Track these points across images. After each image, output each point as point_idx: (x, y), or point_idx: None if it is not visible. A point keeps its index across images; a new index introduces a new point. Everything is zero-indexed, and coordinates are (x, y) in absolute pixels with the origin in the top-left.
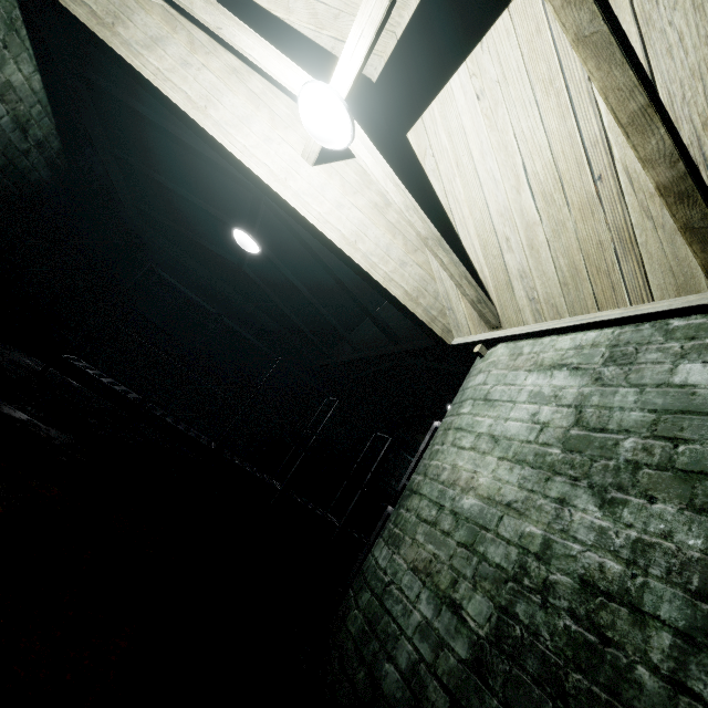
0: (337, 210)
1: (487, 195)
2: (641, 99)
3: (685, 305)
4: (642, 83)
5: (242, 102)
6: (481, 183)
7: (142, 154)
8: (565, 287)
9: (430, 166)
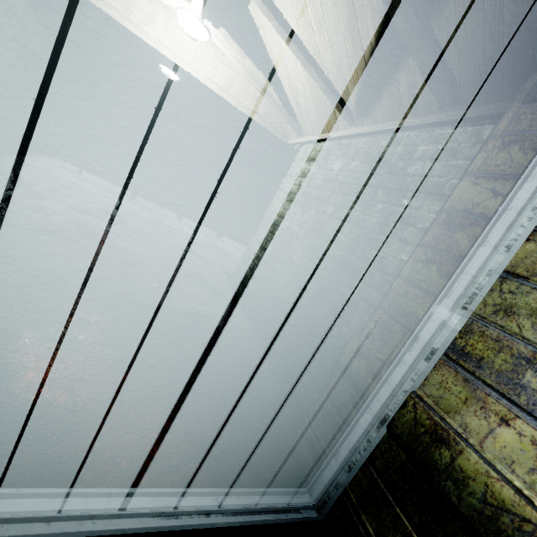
0: (214, 70)
1: (287, 61)
2: (303, 57)
3: (343, 135)
4: (301, 52)
5: (146, 4)
6: (284, 53)
7: (85, 13)
8: (318, 119)
9: (262, 33)
